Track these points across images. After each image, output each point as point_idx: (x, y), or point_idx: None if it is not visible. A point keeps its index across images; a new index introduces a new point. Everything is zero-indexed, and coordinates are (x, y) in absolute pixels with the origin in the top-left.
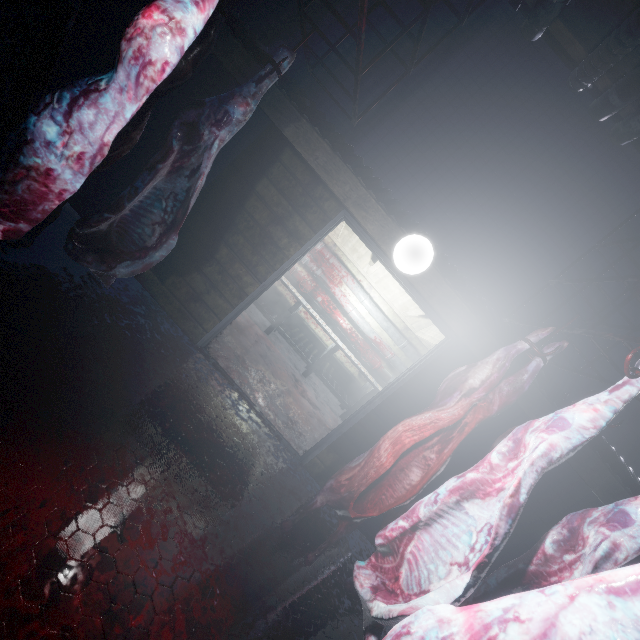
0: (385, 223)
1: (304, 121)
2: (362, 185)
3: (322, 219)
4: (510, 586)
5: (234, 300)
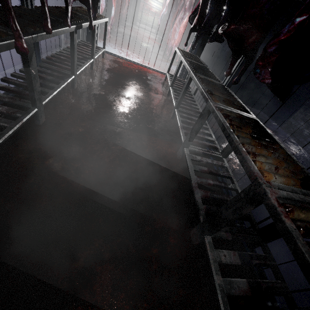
0: None
1: None
2: None
3: None
4: None
5: (136, 14)
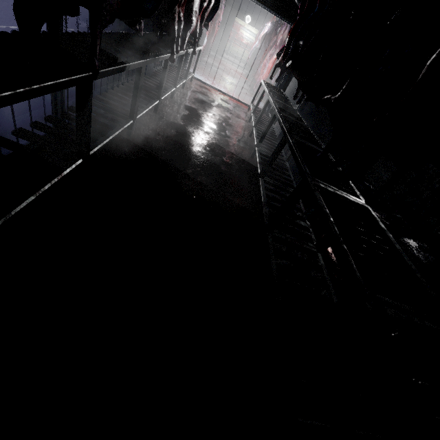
0: (242, 16)
1: (225, 4)
2: (237, 11)
3: (232, 19)
4: None
5: (224, 44)
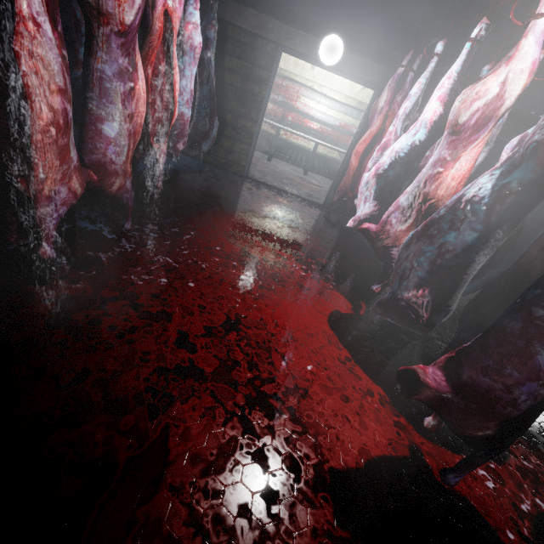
0: (307, 40)
1: (232, 3)
2: (283, 23)
3: (270, 60)
4: (414, 175)
5: (249, 141)
